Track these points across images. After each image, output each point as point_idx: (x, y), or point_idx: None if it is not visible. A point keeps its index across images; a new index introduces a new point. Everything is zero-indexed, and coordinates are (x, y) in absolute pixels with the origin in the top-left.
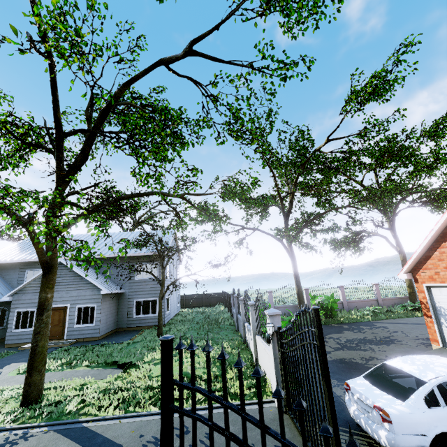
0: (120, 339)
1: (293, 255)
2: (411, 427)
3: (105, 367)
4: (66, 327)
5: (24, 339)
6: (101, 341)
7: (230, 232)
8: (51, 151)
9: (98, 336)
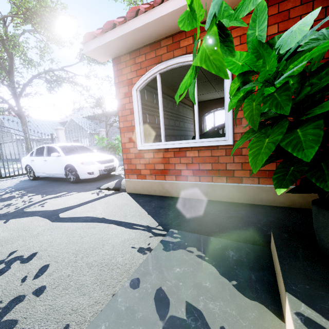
0: None
1: None
2: (24, 162)
3: None
4: None
5: None
6: None
7: None
8: (6, 60)
9: None
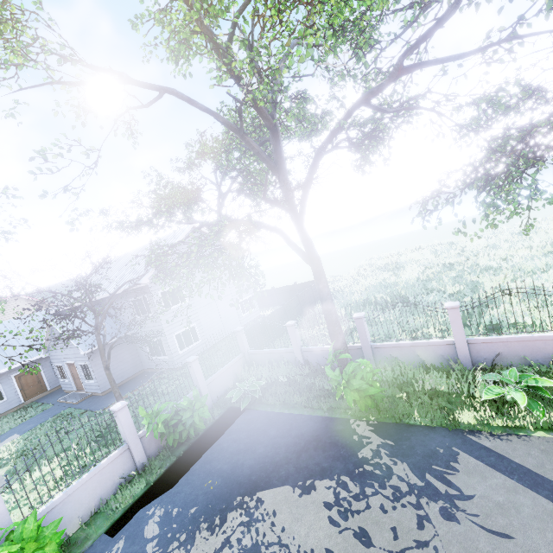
0: (109, 401)
1: (310, 256)
2: None
3: (12, 474)
4: (82, 382)
5: (68, 387)
6: (100, 399)
7: (178, 243)
8: None
9: (100, 392)
